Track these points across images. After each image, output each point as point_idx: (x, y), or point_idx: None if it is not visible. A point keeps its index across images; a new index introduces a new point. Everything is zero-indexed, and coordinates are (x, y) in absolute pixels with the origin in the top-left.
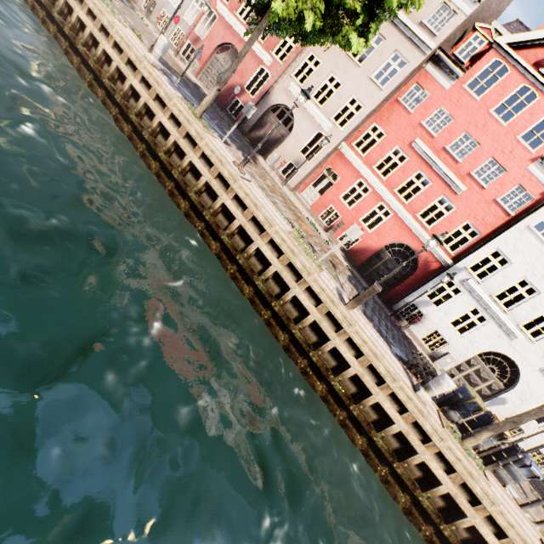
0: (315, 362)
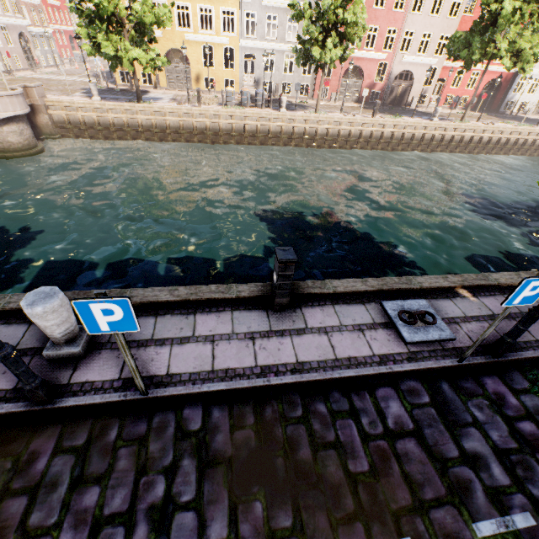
0: None
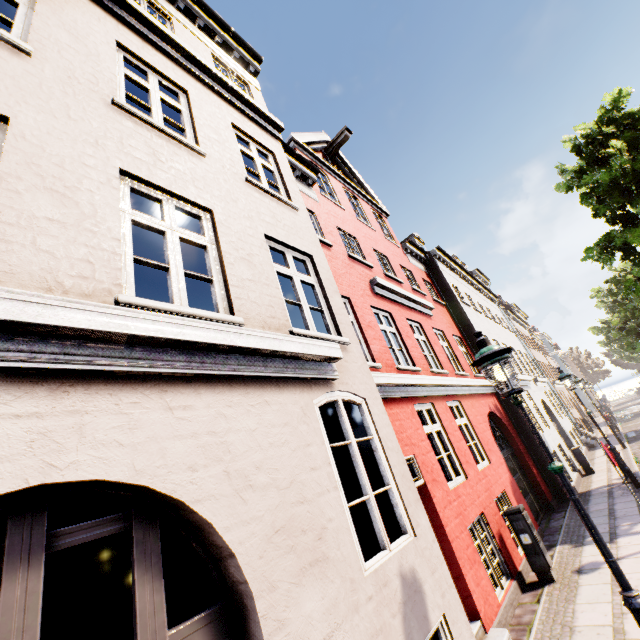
0: None
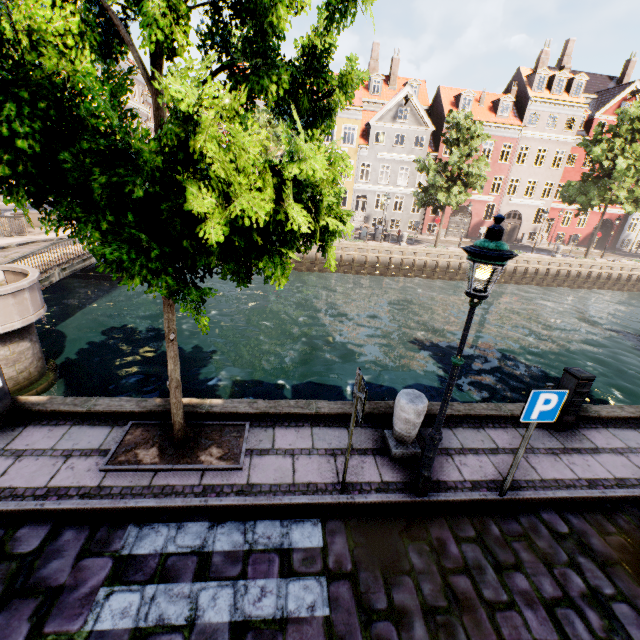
0: None
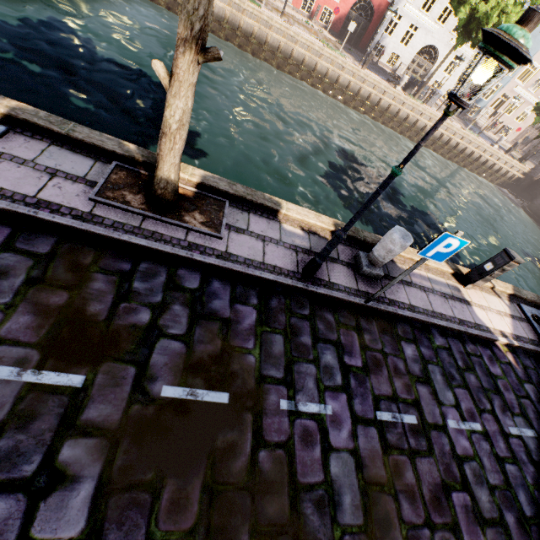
0: (358, 101)
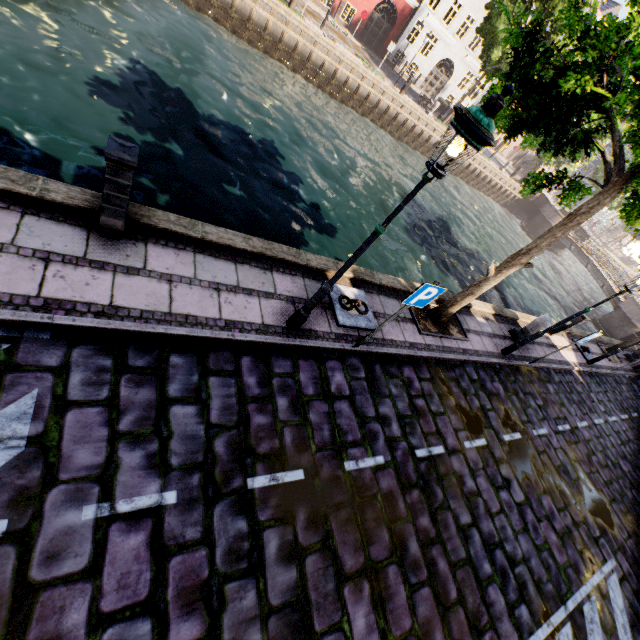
0: (395, 126)
